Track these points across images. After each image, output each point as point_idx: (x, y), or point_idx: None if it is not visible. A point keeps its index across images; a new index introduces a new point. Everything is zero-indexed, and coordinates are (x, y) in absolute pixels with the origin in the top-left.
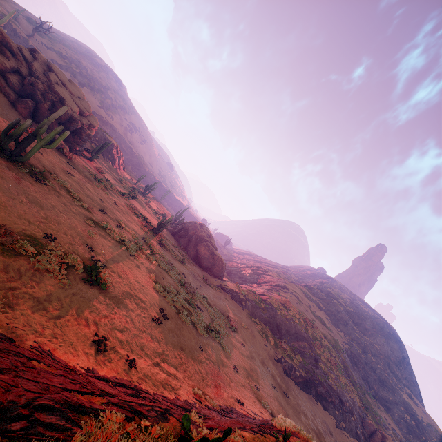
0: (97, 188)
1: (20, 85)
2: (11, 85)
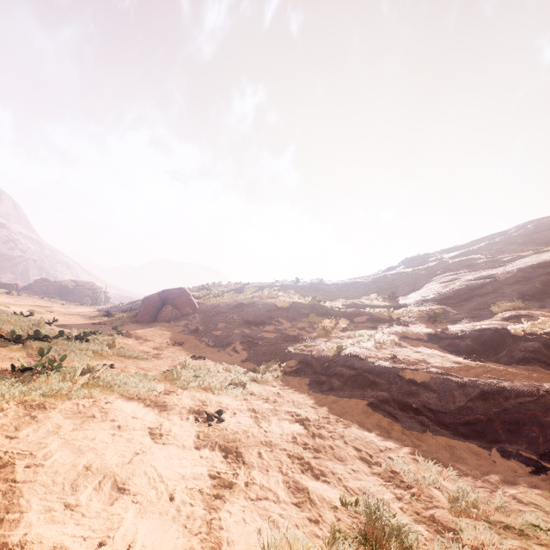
0: (53, 299)
1: (46, 288)
2: (41, 290)
